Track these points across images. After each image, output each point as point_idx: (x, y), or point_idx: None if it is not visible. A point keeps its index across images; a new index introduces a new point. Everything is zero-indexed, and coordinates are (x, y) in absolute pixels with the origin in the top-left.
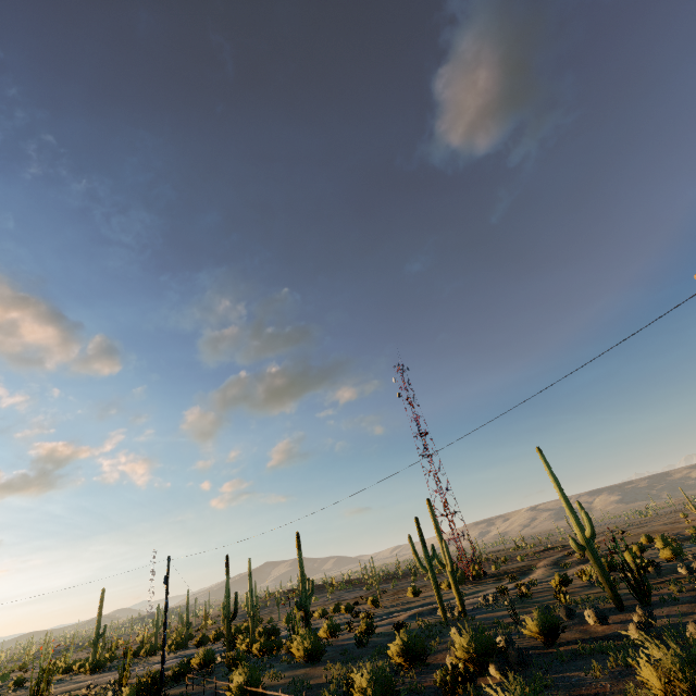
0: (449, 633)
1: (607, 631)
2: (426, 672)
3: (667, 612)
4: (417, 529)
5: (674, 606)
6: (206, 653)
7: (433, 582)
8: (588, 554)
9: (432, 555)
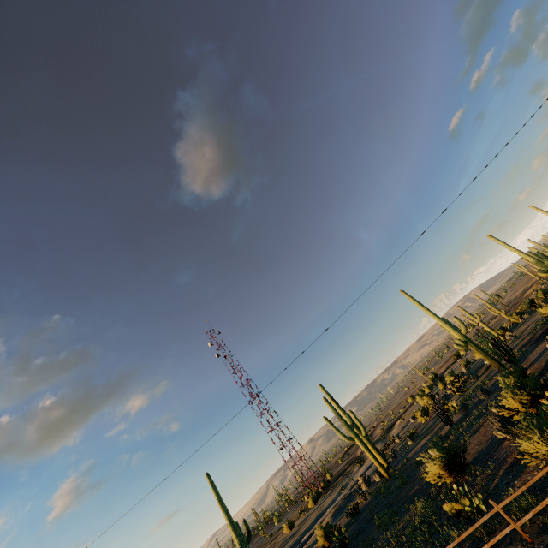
0: (412, 472)
1: (538, 366)
2: (484, 462)
3: (541, 349)
4: (329, 406)
5: (534, 350)
6: None
7: (364, 446)
8: (471, 345)
9: (351, 423)
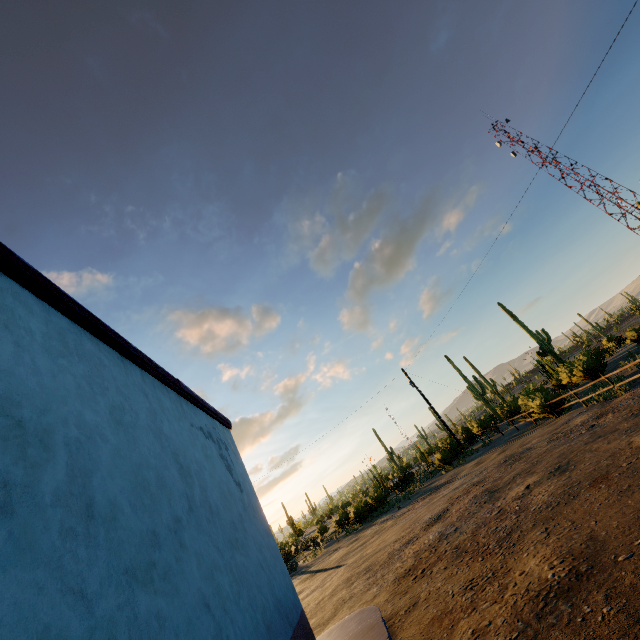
0: None
1: None
2: None
3: None
4: None
5: None
6: (478, 422)
7: None
8: None
9: None
